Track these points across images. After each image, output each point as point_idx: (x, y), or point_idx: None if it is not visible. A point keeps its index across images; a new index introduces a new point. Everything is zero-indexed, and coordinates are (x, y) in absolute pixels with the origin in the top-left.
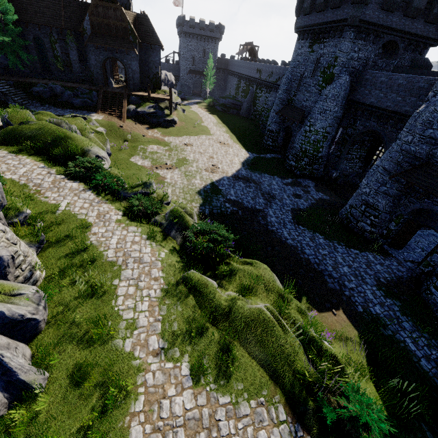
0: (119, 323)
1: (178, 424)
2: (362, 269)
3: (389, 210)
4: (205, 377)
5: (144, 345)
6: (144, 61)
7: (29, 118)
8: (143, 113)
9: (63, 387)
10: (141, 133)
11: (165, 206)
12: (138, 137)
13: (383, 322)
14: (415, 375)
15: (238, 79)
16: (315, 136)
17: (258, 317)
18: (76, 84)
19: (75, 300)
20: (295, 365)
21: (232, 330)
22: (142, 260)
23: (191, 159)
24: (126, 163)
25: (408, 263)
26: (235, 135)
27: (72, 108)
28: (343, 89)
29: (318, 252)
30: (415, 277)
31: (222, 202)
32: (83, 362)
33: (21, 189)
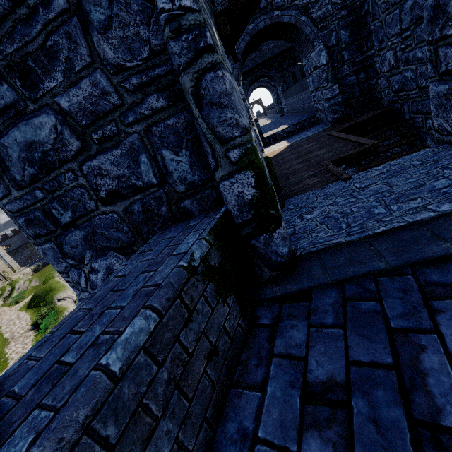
0: None
1: None
2: None
3: None
4: None
5: None
6: None
7: (53, 277)
8: None
9: None
10: None
11: None
12: None
13: None
14: None
15: None
16: None
17: None
18: None
19: None
20: None
21: None
22: None
23: None
24: None
25: None
26: None
27: None
28: None
29: None
30: None
31: None
32: None
33: (4, 343)
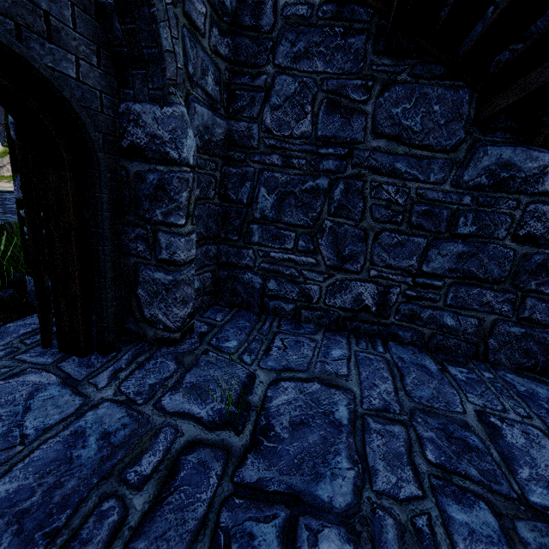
0: None
1: None
2: None
3: None
4: None
5: None
6: None
7: None
8: None
9: None
10: None
11: None
12: None
13: None
14: None
15: None
16: None
17: None
18: None
19: None
20: None
21: None
22: None
23: None
24: None
25: None
26: None
27: None
28: None
29: None
30: None
31: None
32: None
33: None
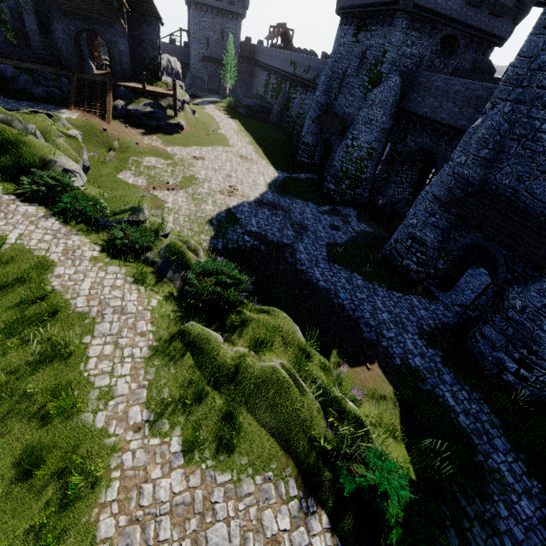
0: (89, 392)
1: (162, 512)
2: (404, 315)
3: (438, 245)
4: (201, 453)
5: (123, 419)
6: (136, 39)
7: None
8: (136, 113)
9: (6, 478)
10: (133, 140)
11: (161, 239)
12: (130, 146)
13: (422, 376)
14: (451, 432)
15: (267, 73)
16: (358, 153)
17: (271, 377)
18: (36, 65)
19: (27, 365)
20: (312, 431)
21: (238, 394)
22: (124, 310)
23: (201, 177)
24: (112, 181)
25: (456, 307)
26: (262, 147)
27: (31, 100)
28: (392, 94)
29: (355, 296)
30: (462, 323)
31: (239, 235)
32: (36, 445)
33: None
